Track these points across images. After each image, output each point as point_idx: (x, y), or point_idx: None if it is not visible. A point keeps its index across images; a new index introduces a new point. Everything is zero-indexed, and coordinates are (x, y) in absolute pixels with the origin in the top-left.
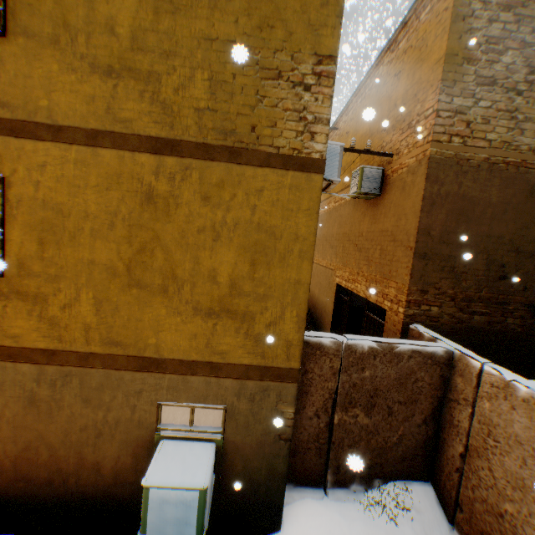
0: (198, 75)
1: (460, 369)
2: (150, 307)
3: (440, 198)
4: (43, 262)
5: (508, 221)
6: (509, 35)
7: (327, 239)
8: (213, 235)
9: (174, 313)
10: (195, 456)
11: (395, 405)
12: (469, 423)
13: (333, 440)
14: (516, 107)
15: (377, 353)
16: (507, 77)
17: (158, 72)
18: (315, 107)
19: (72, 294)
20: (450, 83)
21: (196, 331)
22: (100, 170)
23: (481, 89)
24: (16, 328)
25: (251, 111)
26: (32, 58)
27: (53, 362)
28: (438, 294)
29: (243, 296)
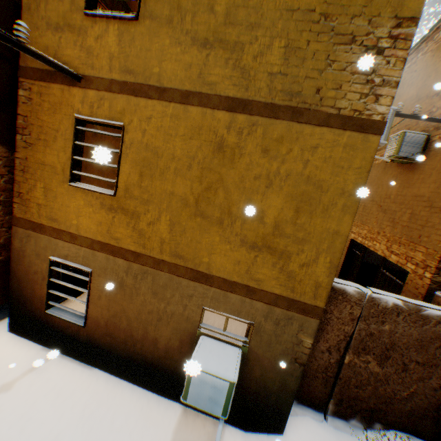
0: (276, 43)
1: None
2: (207, 233)
3: None
4: (139, 189)
5: None
6: None
7: None
8: (266, 182)
9: (225, 241)
10: (226, 355)
11: (411, 363)
12: None
13: (340, 377)
14: None
15: (400, 311)
16: None
17: (242, 42)
18: (384, 70)
19: (155, 215)
20: None
21: (240, 258)
22: (187, 123)
23: None
24: (117, 233)
25: (318, 75)
26: (152, 36)
27: (137, 261)
28: None
29: (284, 237)
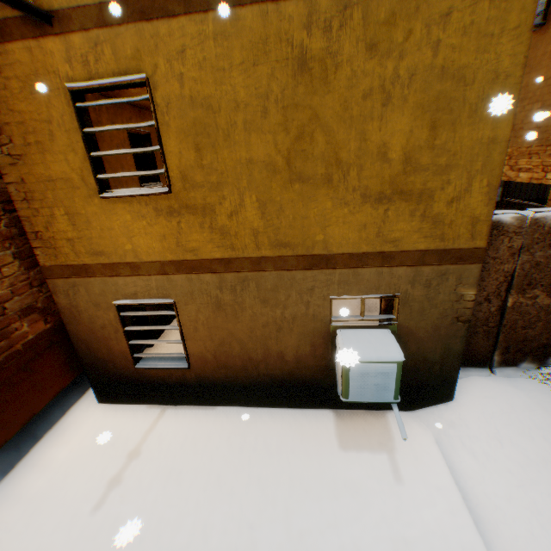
0: None
1: None
2: (314, 201)
3: None
4: (202, 171)
5: None
6: None
7: None
8: (382, 98)
9: (340, 204)
10: (378, 339)
11: None
12: None
13: (503, 324)
14: None
15: None
16: None
17: None
18: None
19: (235, 201)
20: None
21: (365, 221)
22: (242, 42)
23: None
24: (191, 242)
25: None
26: None
27: (229, 270)
28: None
29: (419, 171)
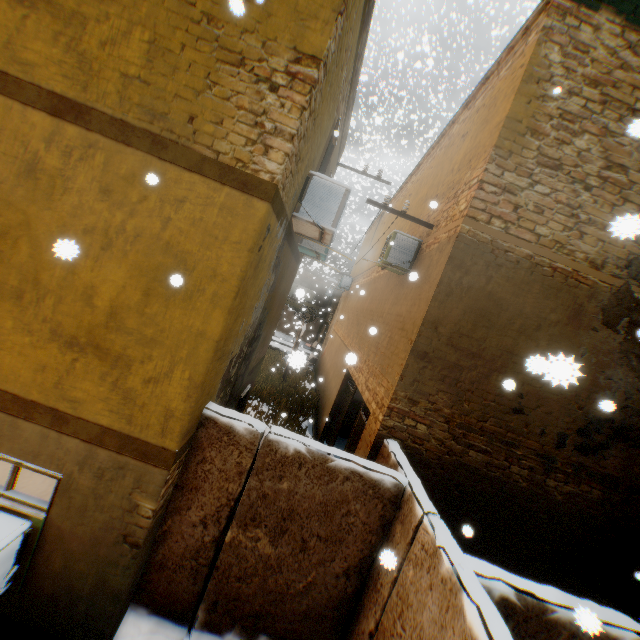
0: (137, 34)
1: (404, 512)
2: None
3: (461, 289)
4: None
5: (541, 342)
6: (590, 115)
7: (358, 314)
8: (104, 241)
9: (25, 329)
10: None
11: (313, 538)
12: (390, 591)
13: (218, 564)
14: (580, 203)
15: (305, 461)
16: (578, 164)
17: (87, 16)
18: (279, 115)
19: None
20: (506, 152)
21: (48, 362)
22: None
23: (543, 170)
24: None
25: (194, 97)
26: None
27: None
28: (431, 410)
29: (124, 332)
